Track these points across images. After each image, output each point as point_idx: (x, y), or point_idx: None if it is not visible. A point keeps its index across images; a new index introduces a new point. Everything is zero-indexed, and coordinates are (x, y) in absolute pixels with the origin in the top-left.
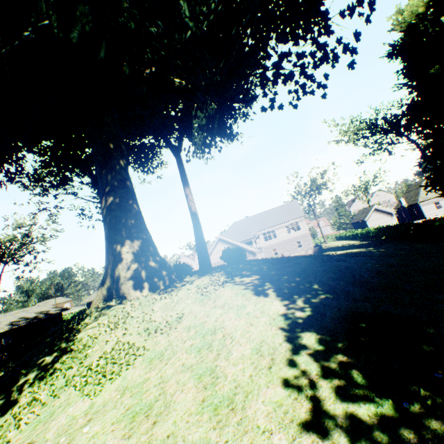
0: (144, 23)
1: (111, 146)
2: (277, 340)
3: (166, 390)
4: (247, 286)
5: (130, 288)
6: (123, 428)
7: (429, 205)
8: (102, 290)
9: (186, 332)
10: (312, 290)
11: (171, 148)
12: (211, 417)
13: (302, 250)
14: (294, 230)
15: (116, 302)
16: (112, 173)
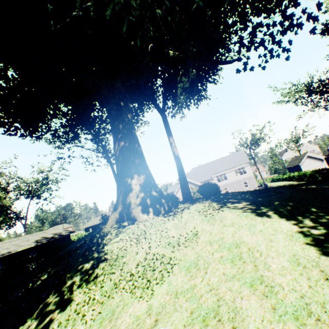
0: (153, 6)
1: (121, 103)
2: (311, 254)
3: (222, 297)
4: (244, 209)
5: (139, 212)
6: None
7: None
8: (114, 214)
9: (209, 246)
10: (312, 212)
11: (157, 108)
12: (298, 326)
13: (248, 189)
14: (240, 174)
15: (128, 223)
16: (122, 123)
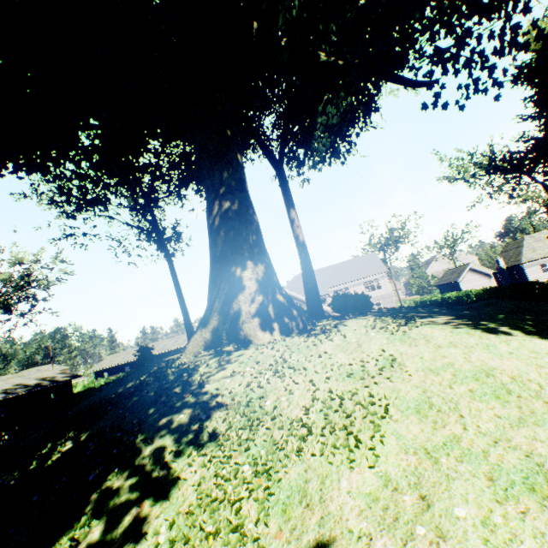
0: None
1: (228, 132)
2: None
3: (531, 450)
4: (453, 325)
5: (257, 328)
6: (545, 508)
7: (533, 267)
8: (202, 333)
9: (434, 376)
10: None
11: (271, 157)
12: None
13: None
14: (371, 289)
15: (235, 348)
16: (228, 169)
